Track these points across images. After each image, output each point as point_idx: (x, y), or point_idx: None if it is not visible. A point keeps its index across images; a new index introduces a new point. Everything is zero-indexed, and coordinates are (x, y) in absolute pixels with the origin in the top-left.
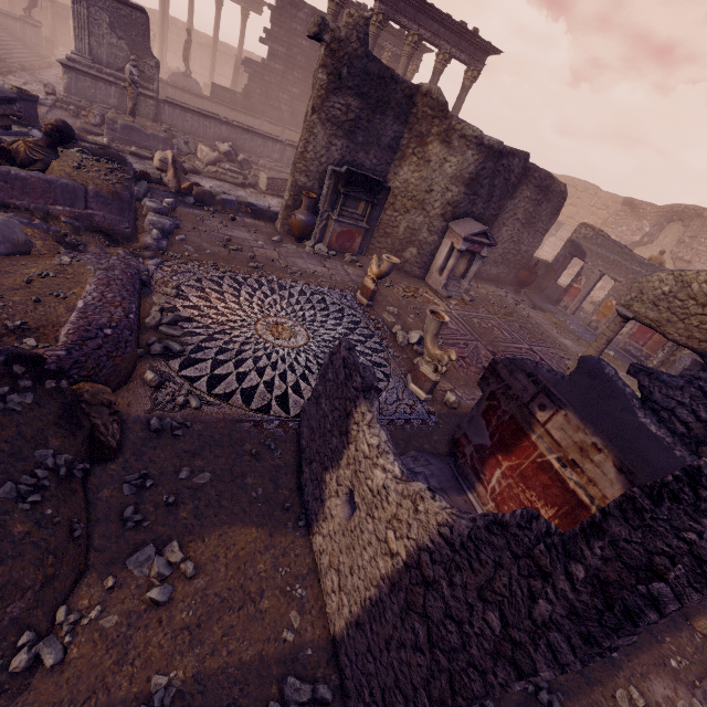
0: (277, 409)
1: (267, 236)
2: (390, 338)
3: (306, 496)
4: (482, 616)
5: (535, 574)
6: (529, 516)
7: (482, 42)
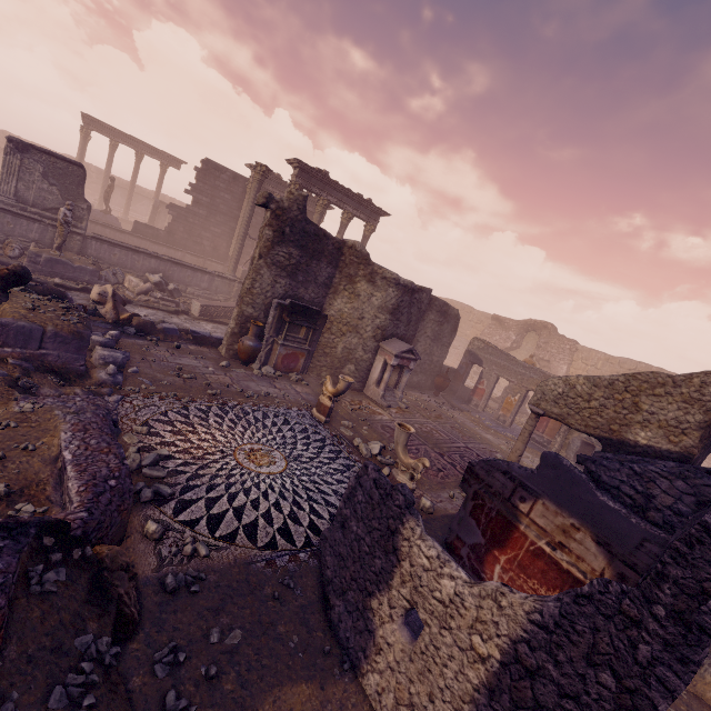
0: (283, 542)
1: (215, 362)
2: (355, 452)
3: (343, 633)
4: (595, 681)
5: (629, 625)
6: (604, 582)
7: (375, 208)
